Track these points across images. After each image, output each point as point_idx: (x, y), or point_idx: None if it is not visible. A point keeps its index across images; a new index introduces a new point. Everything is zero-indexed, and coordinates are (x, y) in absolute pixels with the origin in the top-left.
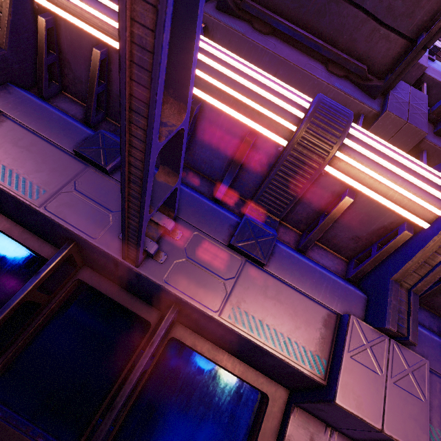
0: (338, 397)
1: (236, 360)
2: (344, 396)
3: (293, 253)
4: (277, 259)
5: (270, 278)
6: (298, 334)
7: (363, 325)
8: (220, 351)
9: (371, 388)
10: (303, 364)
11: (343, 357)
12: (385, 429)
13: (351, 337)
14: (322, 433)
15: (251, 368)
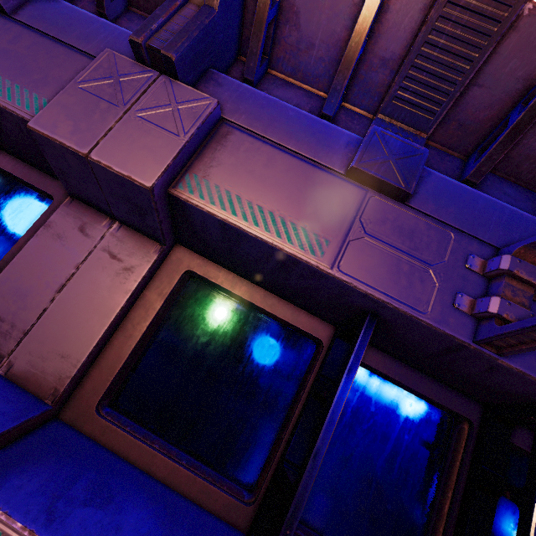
0: (34, 121)
1: (21, 163)
2: (44, 120)
3: (70, 4)
4: (37, 8)
5: (19, 29)
6: (34, 82)
7: (121, 59)
8: (2, 153)
9: (95, 117)
10: (28, 109)
11: (66, 87)
12: (93, 155)
13: (92, 69)
14: (99, 224)
15: (38, 171)
